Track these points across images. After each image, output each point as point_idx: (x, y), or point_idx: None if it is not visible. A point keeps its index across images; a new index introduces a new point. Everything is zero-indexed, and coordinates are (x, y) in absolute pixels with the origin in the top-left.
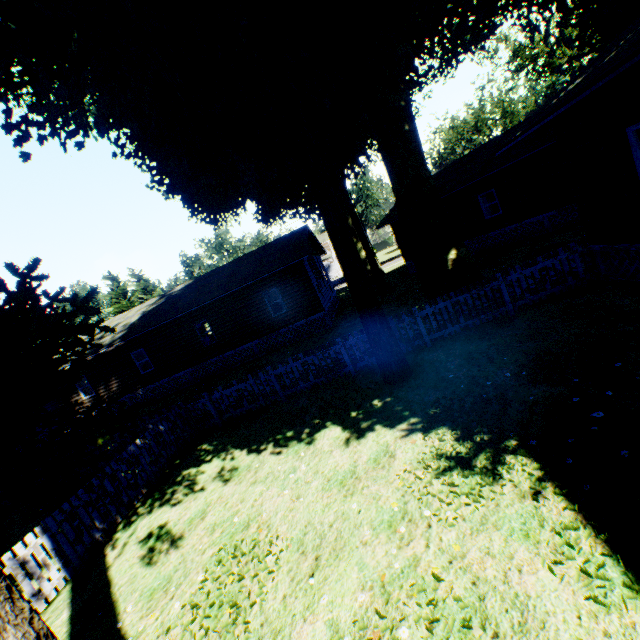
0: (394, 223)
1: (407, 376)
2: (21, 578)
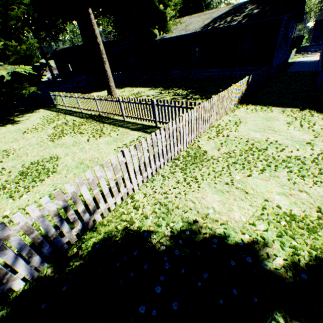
0: (56, 60)
1: (102, 89)
2: (55, 98)
